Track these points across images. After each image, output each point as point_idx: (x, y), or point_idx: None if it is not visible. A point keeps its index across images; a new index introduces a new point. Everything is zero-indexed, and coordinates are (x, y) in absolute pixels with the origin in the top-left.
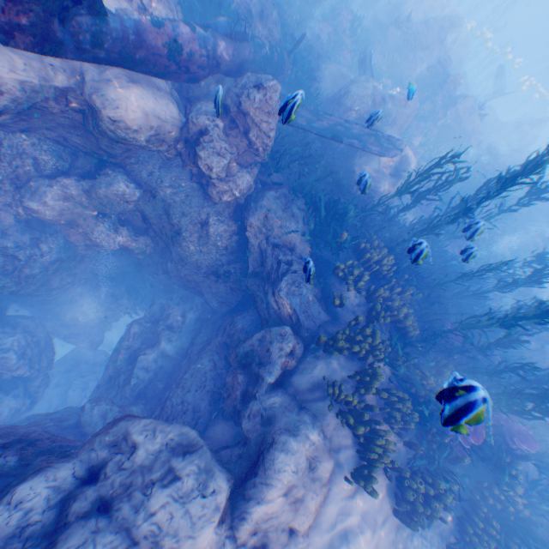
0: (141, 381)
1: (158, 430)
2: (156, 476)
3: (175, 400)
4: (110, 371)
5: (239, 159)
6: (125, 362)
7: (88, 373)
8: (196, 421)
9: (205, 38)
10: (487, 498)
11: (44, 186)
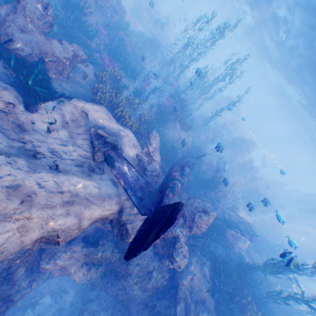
0: None
1: None
2: None
3: None
4: None
5: None
6: None
7: None
8: None
9: (182, 182)
10: None
11: (60, 251)
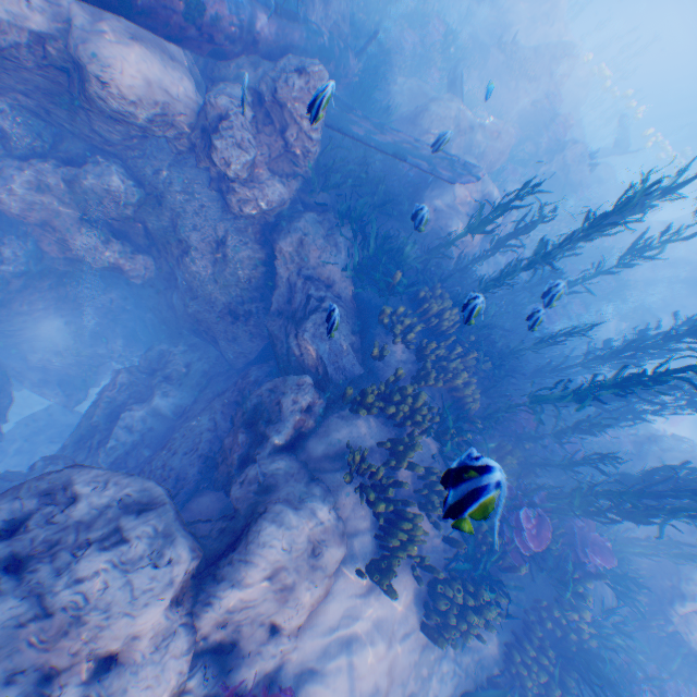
0: (121, 443)
1: (111, 481)
2: (96, 536)
3: (156, 464)
4: (81, 428)
5: (274, 166)
6: (103, 418)
7: (61, 439)
8: (177, 491)
9: (238, 2)
10: (545, 621)
11: (10, 167)
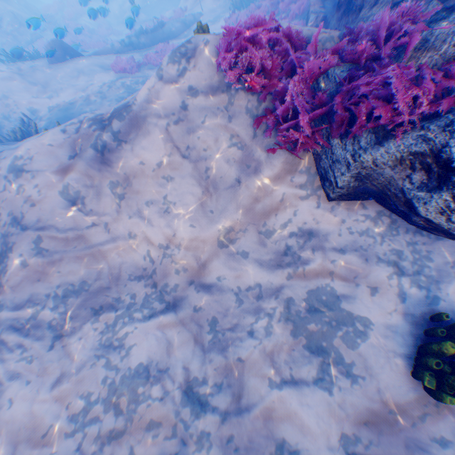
0: None
1: None
2: None
3: None
4: None
5: None
6: None
7: None
8: None
9: None
10: None
11: None
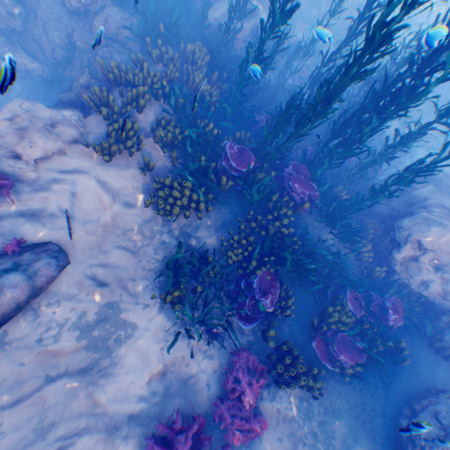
0: None
1: None
2: None
3: None
4: None
5: None
6: None
7: None
8: None
9: None
10: (250, 222)
11: None
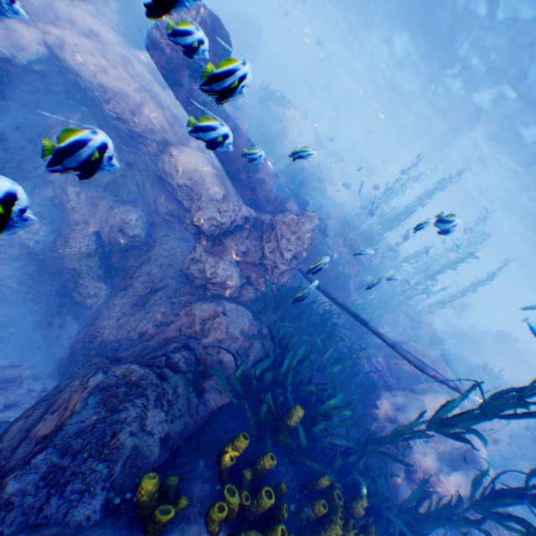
0: None
1: None
2: None
3: None
4: None
5: (244, 267)
6: None
7: None
8: None
9: (283, 187)
10: None
11: (94, 188)
